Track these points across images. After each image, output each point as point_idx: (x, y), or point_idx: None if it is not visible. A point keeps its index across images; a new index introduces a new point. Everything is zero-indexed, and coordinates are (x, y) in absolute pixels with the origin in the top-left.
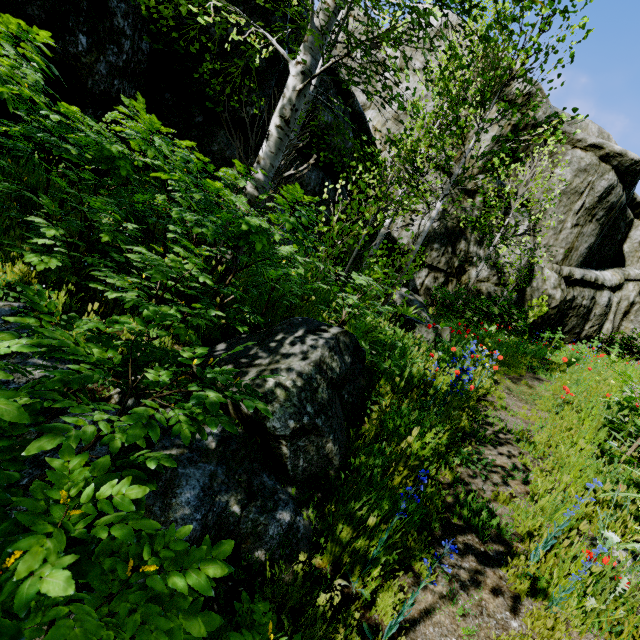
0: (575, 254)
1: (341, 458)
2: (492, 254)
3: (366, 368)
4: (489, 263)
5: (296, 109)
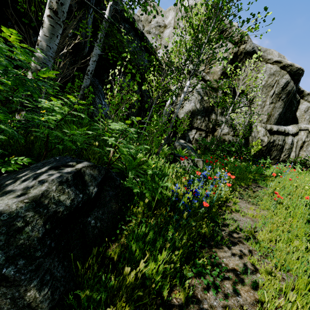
0: (272, 118)
1: (53, 301)
2: (228, 119)
3: (131, 192)
4: (228, 125)
5: (61, 3)
